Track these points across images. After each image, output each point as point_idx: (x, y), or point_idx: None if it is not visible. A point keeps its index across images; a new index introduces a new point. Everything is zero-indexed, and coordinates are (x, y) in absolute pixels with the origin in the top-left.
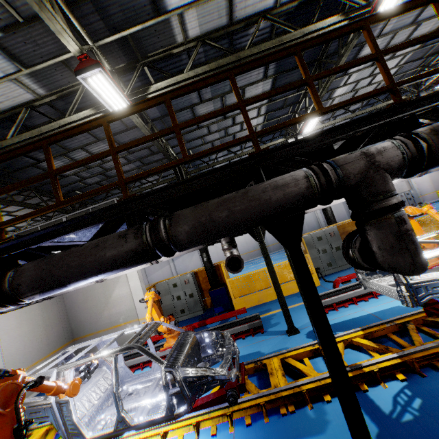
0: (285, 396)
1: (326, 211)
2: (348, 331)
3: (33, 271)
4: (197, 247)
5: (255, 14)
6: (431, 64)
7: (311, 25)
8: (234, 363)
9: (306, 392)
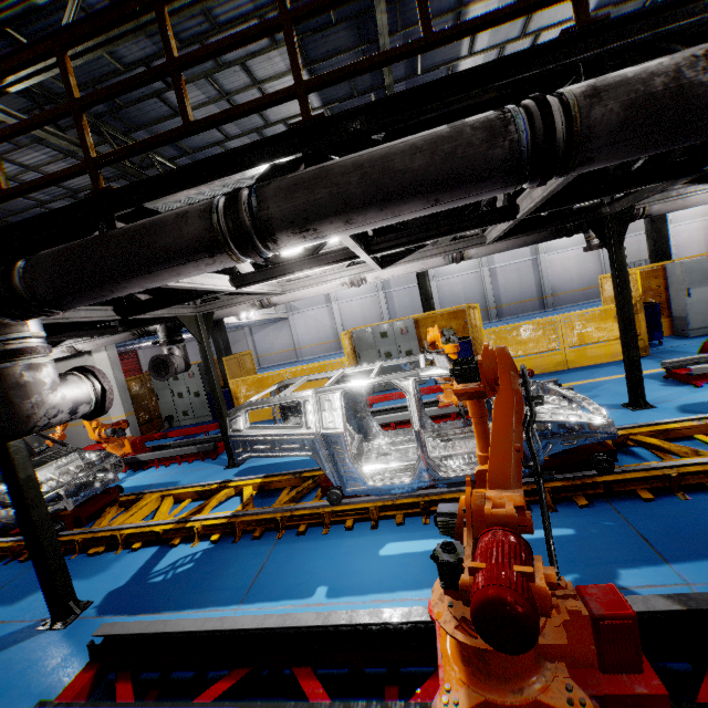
0: (110, 537)
1: (421, 290)
2: (250, 476)
3: None
4: (125, 338)
5: None
6: None
7: None
8: (108, 492)
9: (121, 536)
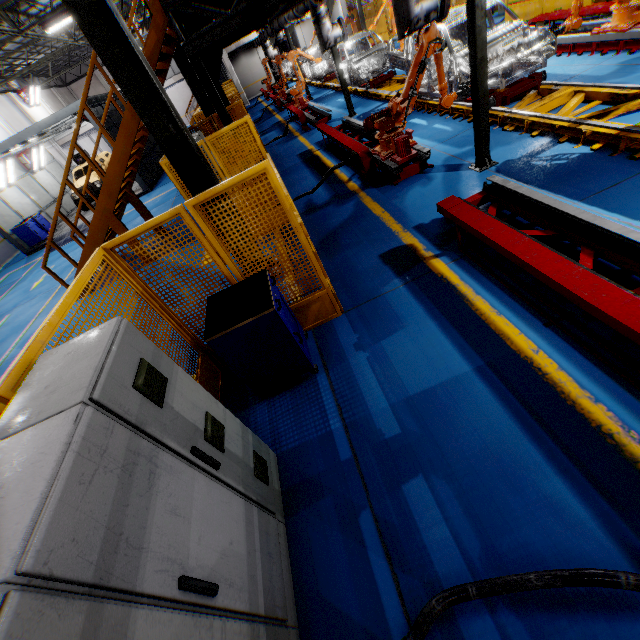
0: None
1: None
2: None
3: (256, 42)
4: None
5: None
6: None
7: None
8: None
9: None
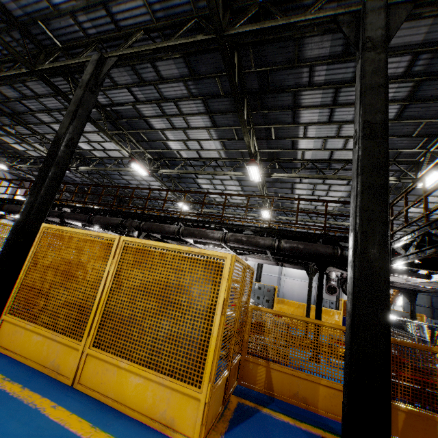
0: None
1: None
2: None
3: None
4: None
5: (119, 156)
6: (277, 203)
7: (128, 168)
8: None
9: None
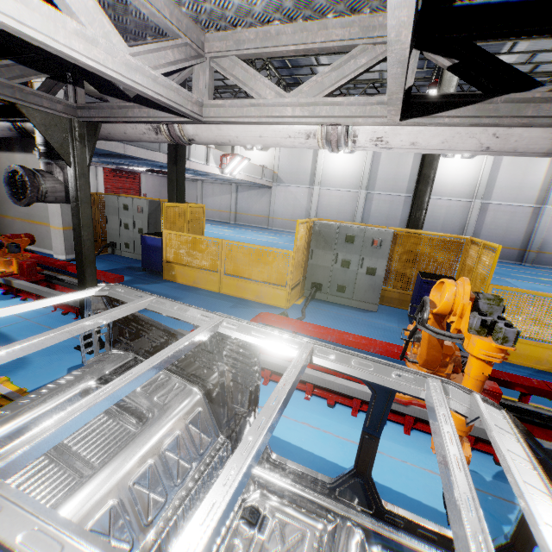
0: None
1: (416, 200)
2: None
3: None
4: (3, 130)
5: None
6: None
7: None
8: None
9: None
